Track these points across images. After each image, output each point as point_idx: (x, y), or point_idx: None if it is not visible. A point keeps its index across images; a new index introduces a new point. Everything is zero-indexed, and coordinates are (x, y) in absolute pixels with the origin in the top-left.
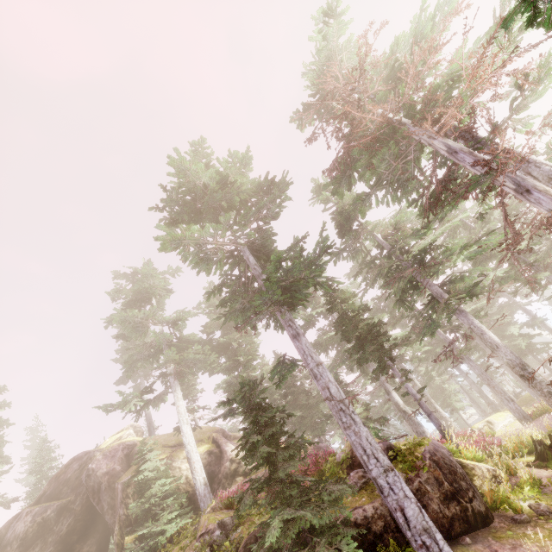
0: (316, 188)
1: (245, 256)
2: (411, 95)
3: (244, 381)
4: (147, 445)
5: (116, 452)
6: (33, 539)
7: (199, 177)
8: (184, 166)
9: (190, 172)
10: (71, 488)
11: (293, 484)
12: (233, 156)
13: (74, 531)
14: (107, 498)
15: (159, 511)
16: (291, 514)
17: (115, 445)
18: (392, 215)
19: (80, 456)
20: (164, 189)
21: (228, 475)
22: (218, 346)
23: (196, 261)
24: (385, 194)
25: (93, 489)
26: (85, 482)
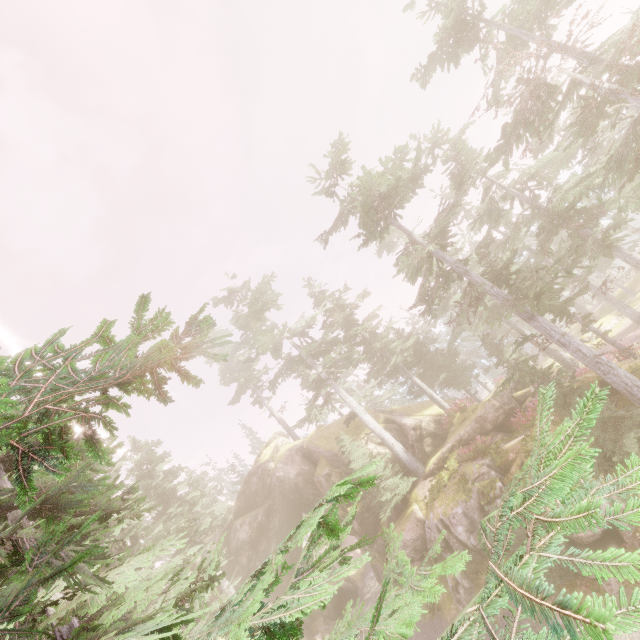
0: (429, 149)
1: (438, 256)
2: (619, 56)
3: (528, 366)
4: (319, 443)
5: (292, 457)
6: (257, 539)
7: (379, 188)
8: (371, 183)
9: (373, 186)
10: (263, 496)
11: (609, 419)
12: (396, 152)
13: (283, 524)
14: (310, 491)
15: (380, 482)
16: (637, 433)
17: (285, 452)
18: (535, 166)
19: (254, 472)
20: (366, 215)
21: (418, 440)
22: (346, 339)
23: (414, 277)
24: (613, 175)
25: (291, 489)
26: (280, 487)
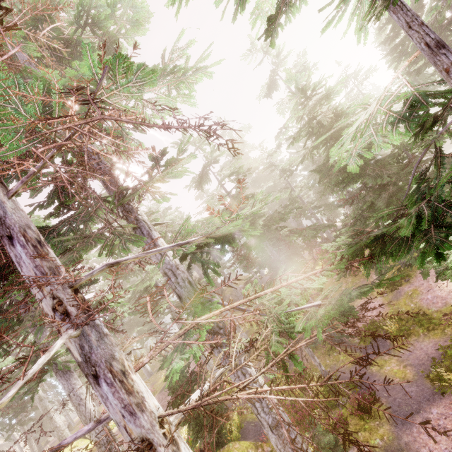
0: None
1: None
2: None
3: None
4: None
5: None
6: None
7: None
8: None
9: None
10: None
11: None
12: None
13: None
14: None
15: None
16: None
17: None
18: None
19: None
20: None
21: None
22: None
23: None
24: None
25: None
26: None
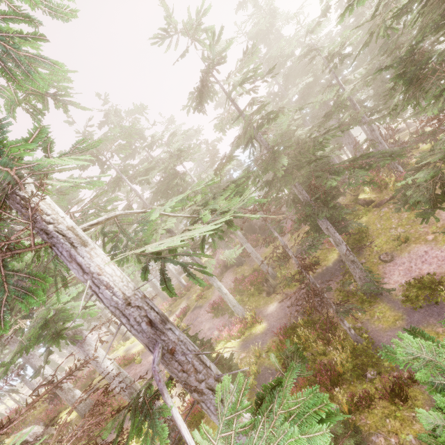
0: None
1: None
2: None
3: None
4: None
5: None
6: None
7: None
8: None
9: None
10: None
11: None
12: None
13: None
14: None
15: None
16: None
17: None
18: None
19: None
20: None
21: None
22: None
23: None
24: None
25: None
26: None
